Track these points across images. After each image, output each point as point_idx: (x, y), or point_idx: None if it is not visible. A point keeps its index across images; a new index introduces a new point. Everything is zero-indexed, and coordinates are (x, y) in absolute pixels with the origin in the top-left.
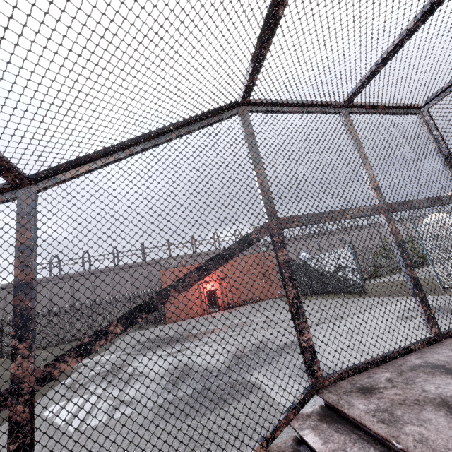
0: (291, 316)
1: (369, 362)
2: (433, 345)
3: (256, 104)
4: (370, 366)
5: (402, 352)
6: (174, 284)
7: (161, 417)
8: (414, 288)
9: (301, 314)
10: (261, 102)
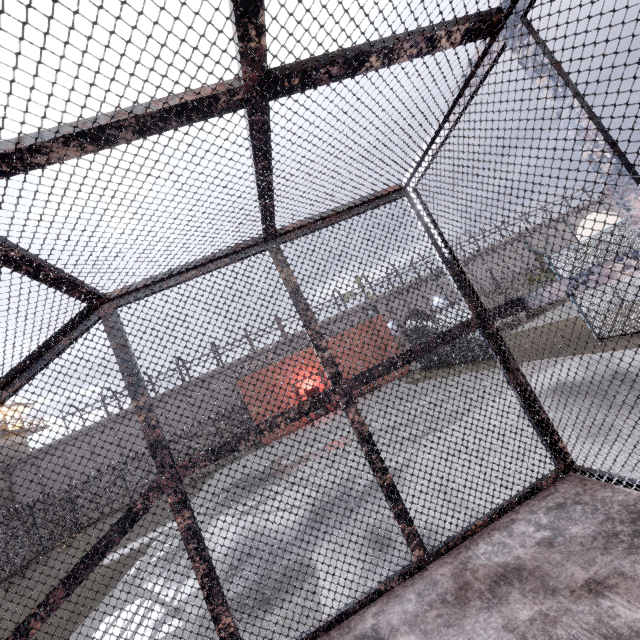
0: (201, 603)
1: (316, 630)
2: (412, 578)
3: (123, 295)
4: (318, 635)
5: (366, 601)
6: (35, 612)
7: (199, 636)
8: (387, 501)
9: (216, 595)
10: (129, 291)
